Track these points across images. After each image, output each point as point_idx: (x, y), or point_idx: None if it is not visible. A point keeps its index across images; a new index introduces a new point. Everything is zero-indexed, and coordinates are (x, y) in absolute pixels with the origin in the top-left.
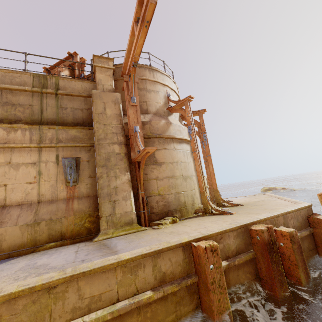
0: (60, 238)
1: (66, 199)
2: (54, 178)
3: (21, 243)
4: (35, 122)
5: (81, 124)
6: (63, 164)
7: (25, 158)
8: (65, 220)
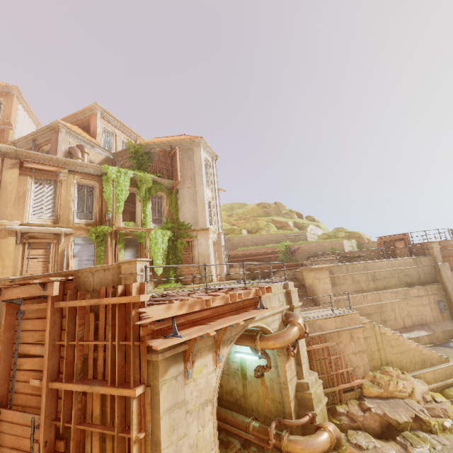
0: (452, 338)
1: (442, 320)
2: (436, 310)
3: (443, 339)
4: (419, 283)
5: (433, 281)
6: (437, 304)
7: (425, 301)
8: (451, 330)
